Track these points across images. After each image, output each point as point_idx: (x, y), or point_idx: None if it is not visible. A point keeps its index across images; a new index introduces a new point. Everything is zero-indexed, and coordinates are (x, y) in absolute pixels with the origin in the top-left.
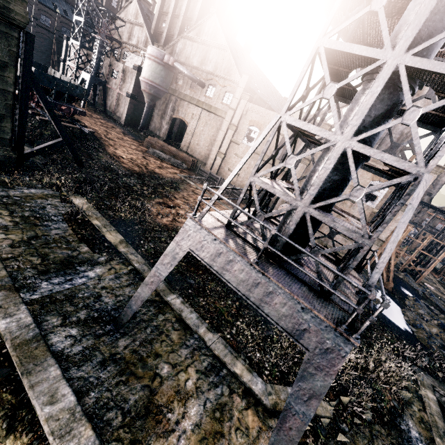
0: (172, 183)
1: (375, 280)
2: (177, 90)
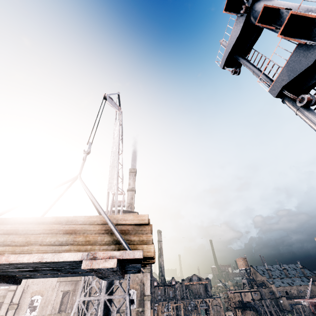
0: None
1: None
2: None
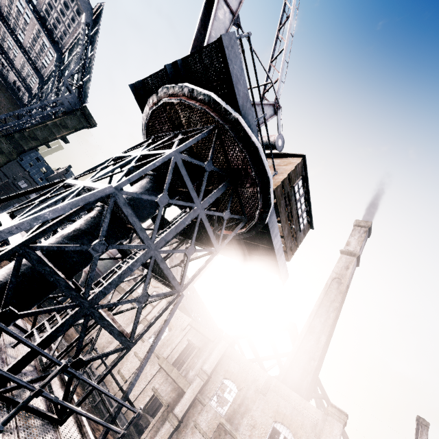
0: None
1: None
2: None
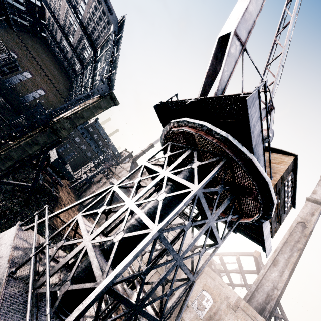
0: None
1: (72, 319)
2: None
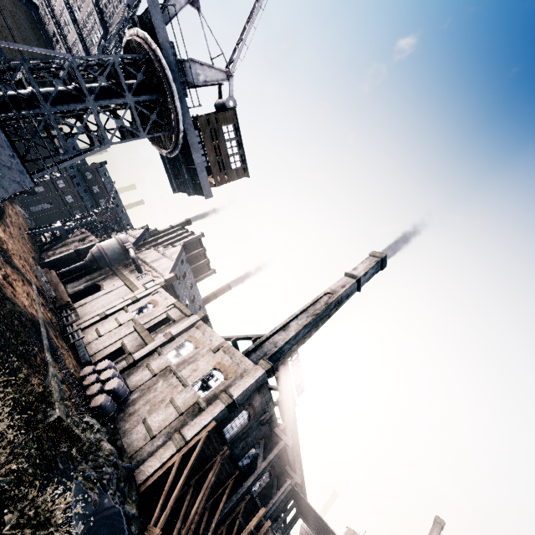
0: (12, 264)
1: None
2: (120, 269)
